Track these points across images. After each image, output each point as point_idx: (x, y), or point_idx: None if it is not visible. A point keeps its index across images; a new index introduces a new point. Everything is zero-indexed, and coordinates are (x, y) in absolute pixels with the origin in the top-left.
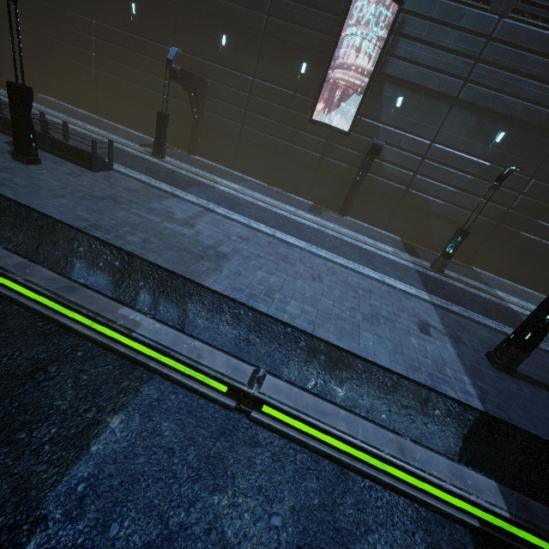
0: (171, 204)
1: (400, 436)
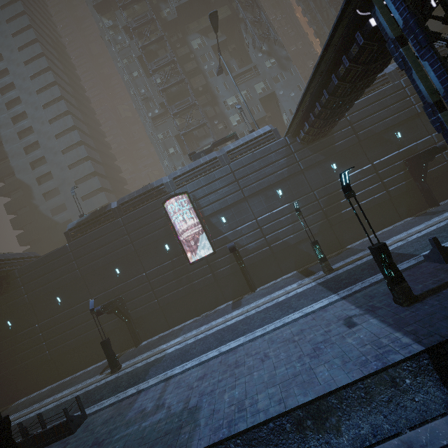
0: (141, 402)
1: (400, 434)
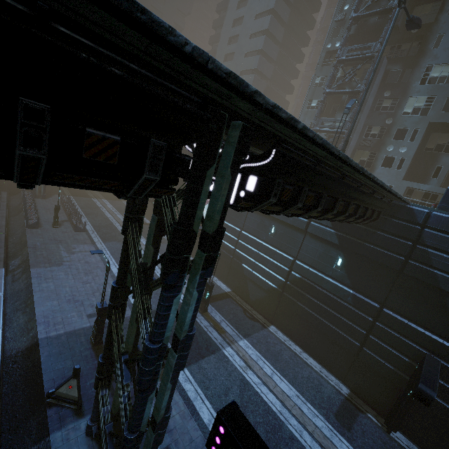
0: (83, 246)
1: (1, 326)
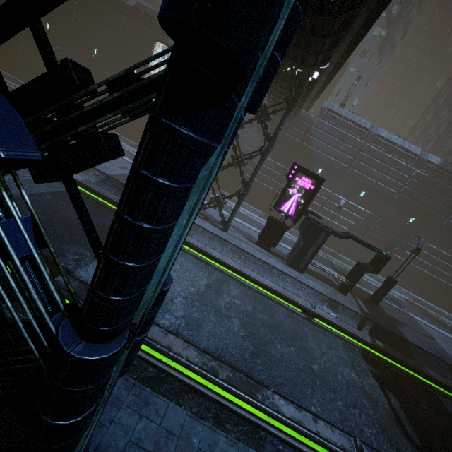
0: None
1: None
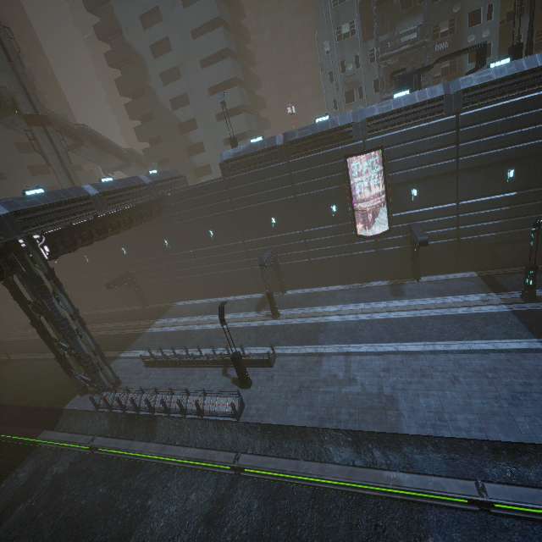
0: (327, 366)
1: None
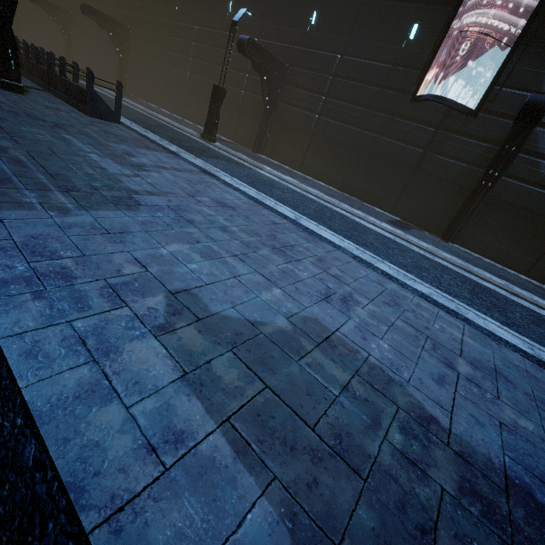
0: (151, 153)
1: None
